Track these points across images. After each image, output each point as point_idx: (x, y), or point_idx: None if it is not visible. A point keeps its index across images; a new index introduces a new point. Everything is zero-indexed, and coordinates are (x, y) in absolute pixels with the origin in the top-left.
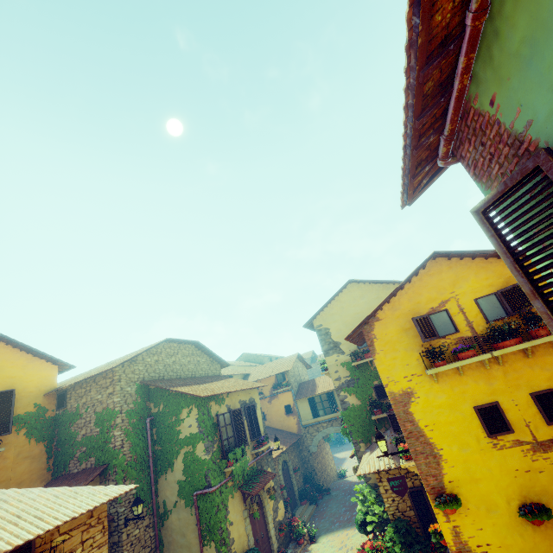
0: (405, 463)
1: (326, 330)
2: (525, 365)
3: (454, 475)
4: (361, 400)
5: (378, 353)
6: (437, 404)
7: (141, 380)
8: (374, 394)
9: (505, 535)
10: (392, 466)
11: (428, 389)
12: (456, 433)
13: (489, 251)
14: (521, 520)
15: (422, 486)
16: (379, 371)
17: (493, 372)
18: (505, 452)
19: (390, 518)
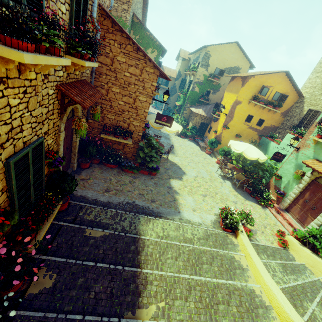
0: (217, 116)
1: (209, 55)
2: (266, 113)
3: (231, 124)
4: (200, 92)
5: (244, 87)
6: (243, 109)
7: (133, 11)
8: (205, 93)
9: (229, 137)
10: (205, 115)
11: (245, 104)
12: (240, 117)
13: (295, 82)
14: (234, 136)
15: (206, 123)
16: (240, 92)
17: (259, 110)
18: (244, 125)
19: (192, 125)
